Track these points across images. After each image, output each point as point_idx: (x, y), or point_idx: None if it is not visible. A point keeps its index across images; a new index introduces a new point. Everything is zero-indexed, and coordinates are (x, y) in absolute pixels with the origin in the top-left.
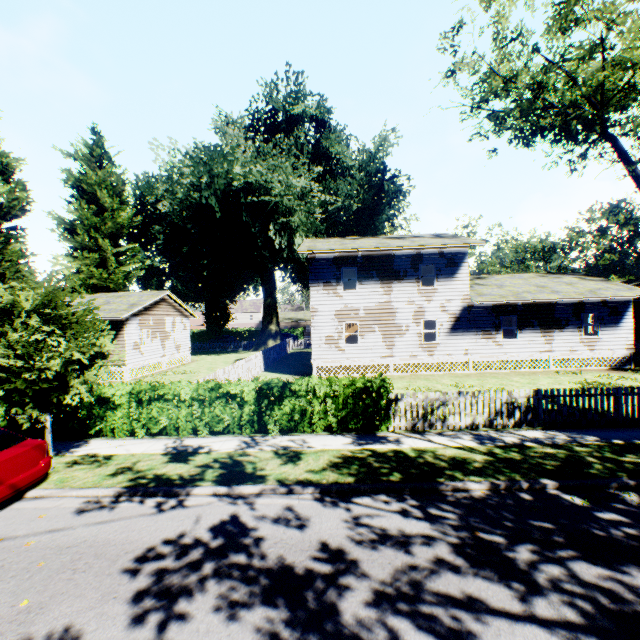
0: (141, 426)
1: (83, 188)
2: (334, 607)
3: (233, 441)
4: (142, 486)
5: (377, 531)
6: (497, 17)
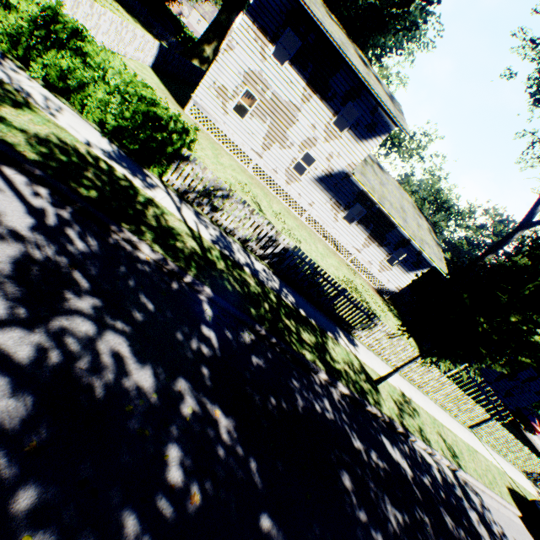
0: None
1: None
2: None
3: None
4: None
5: None
6: None
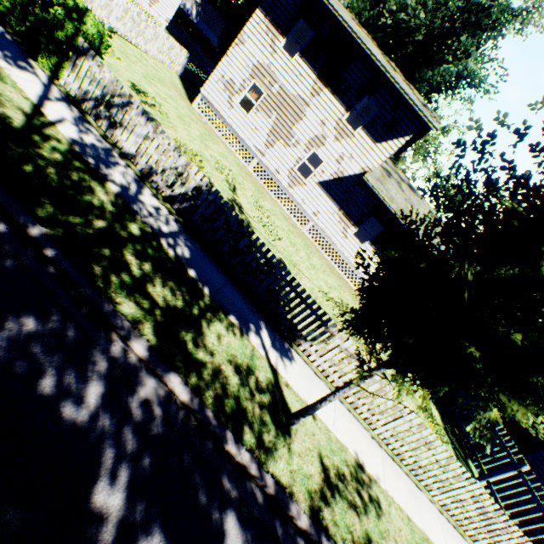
0: None
1: None
2: None
3: None
4: None
5: None
6: None
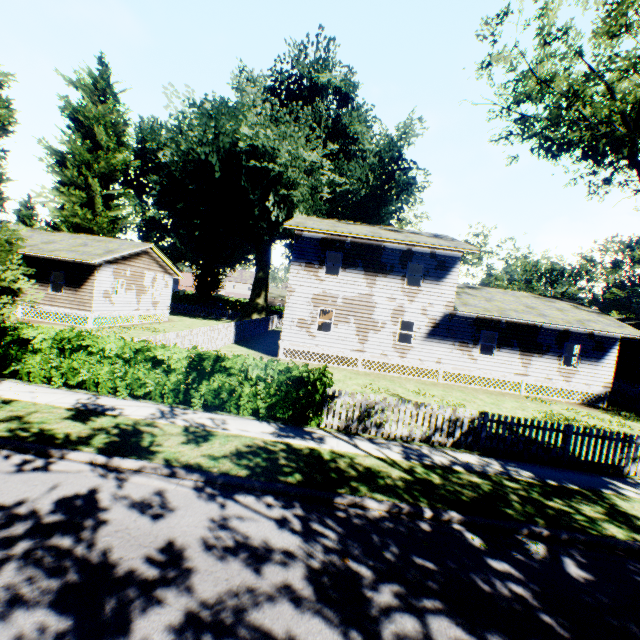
0: (60, 375)
1: (81, 120)
2: (128, 624)
3: (150, 408)
4: (17, 439)
5: (238, 538)
6: (545, 9)
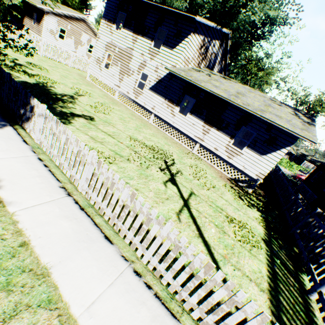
0: None
1: None
2: None
3: None
4: None
5: None
6: None
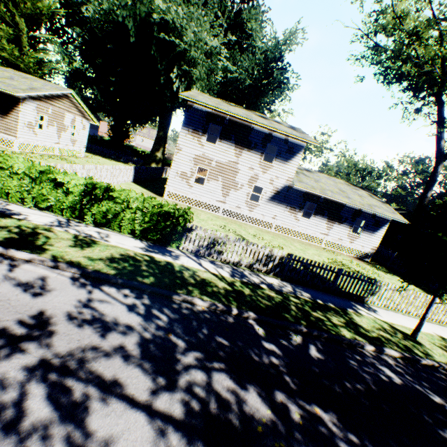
0: None
1: None
2: None
3: (50, 218)
4: None
5: (95, 314)
6: None
